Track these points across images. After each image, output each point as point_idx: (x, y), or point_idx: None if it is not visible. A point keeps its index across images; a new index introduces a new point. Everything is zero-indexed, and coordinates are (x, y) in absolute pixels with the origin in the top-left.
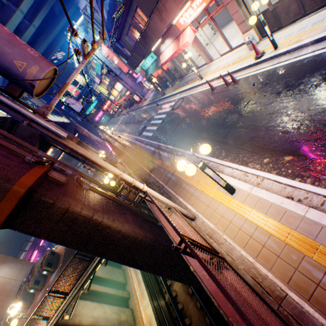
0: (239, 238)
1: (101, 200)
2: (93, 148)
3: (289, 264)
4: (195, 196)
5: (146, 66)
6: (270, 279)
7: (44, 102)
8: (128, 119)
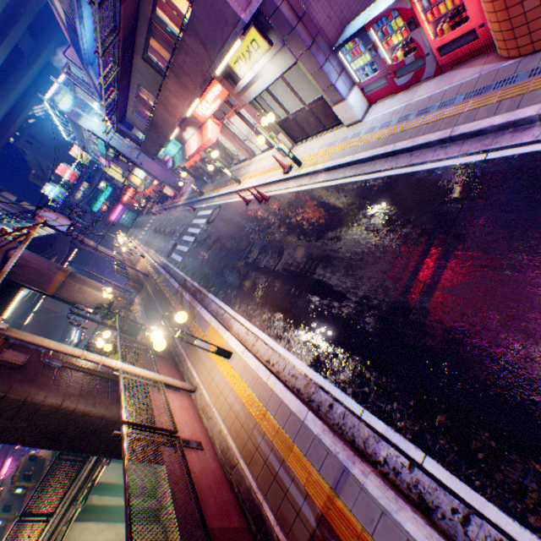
0: (223, 410)
1: (82, 378)
2: (95, 282)
3: (247, 432)
4: (202, 360)
5: (171, 153)
6: (233, 450)
7: (11, 201)
8: (159, 224)
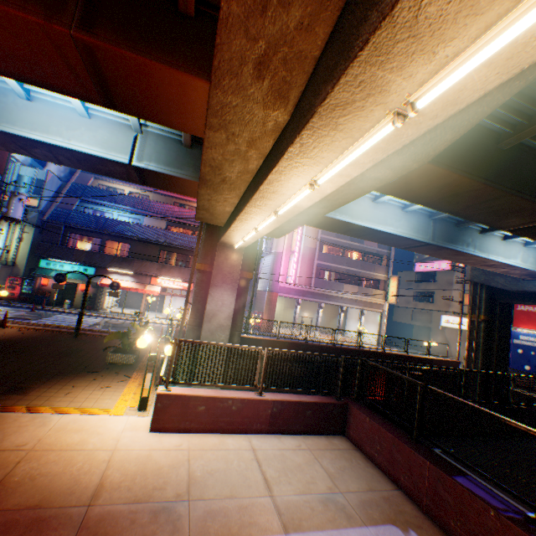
0: None
1: None
2: None
3: None
4: None
5: (54, 266)
6: None
7: None
8: None
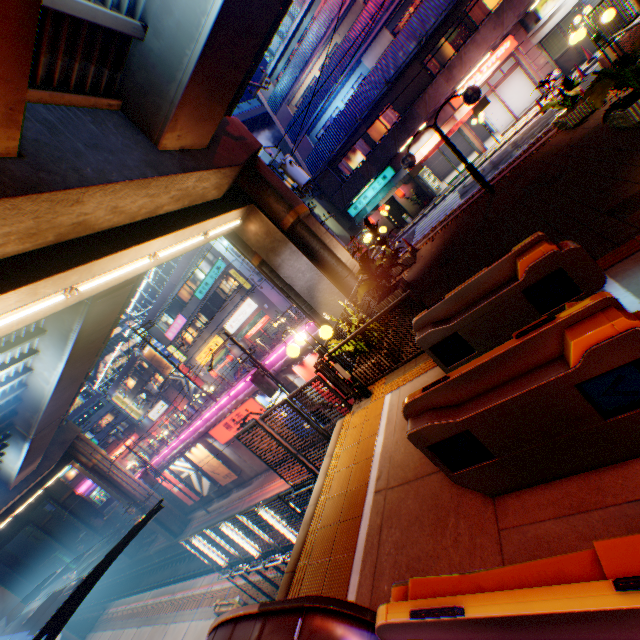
0: None
1: None
2: None
3: None
4: None
5: (361, 205)
6: None
7: None
8: None
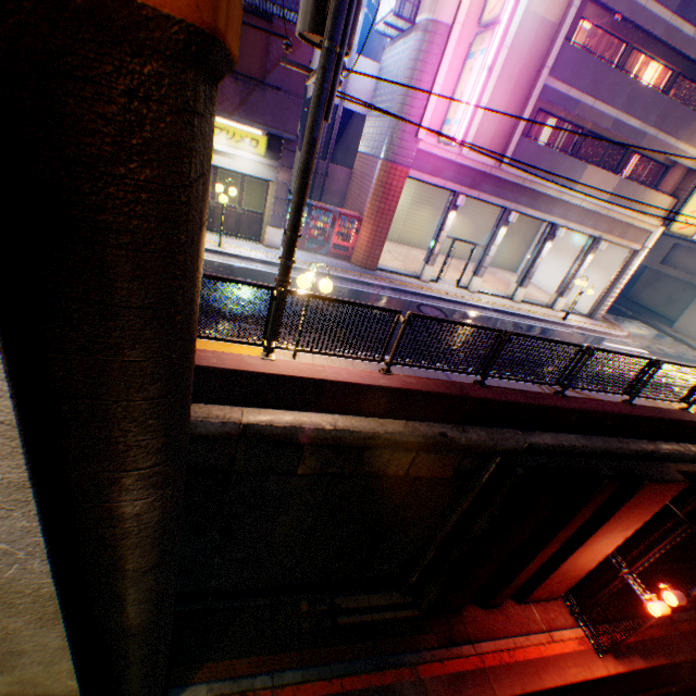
0: None
1: None
2: None
3: None
4: None
5: None
6: None
7: None
8: None
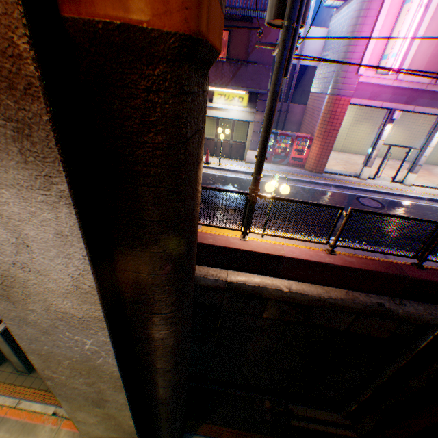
0: None
1: None
2: None
3: None
4: None
5: None
6: None
7: None
8: None
